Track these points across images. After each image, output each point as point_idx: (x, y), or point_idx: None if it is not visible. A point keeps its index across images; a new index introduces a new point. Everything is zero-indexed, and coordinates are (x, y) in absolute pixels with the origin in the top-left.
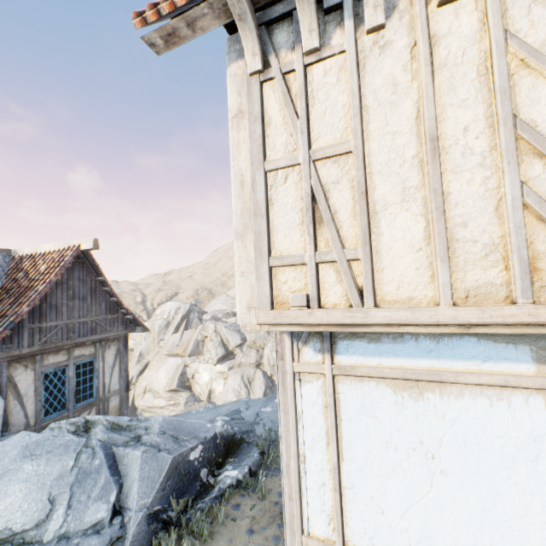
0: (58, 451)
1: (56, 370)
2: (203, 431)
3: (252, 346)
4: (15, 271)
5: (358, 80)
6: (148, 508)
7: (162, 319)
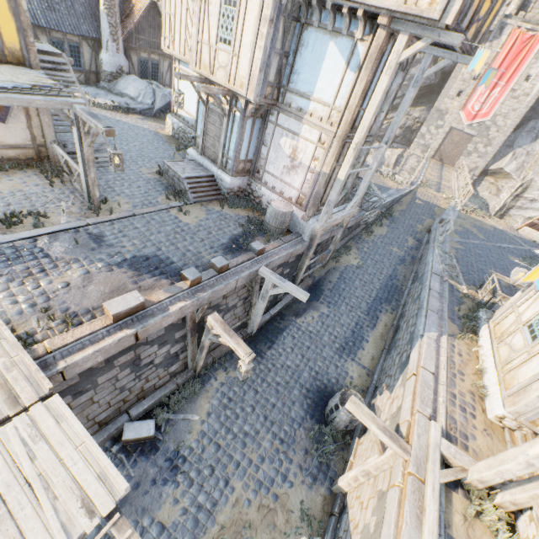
0: (142, 84)
1: (145, 61)
2: None
3: None
4: (129, 3)
5: None
6: (161, 108)
7: None
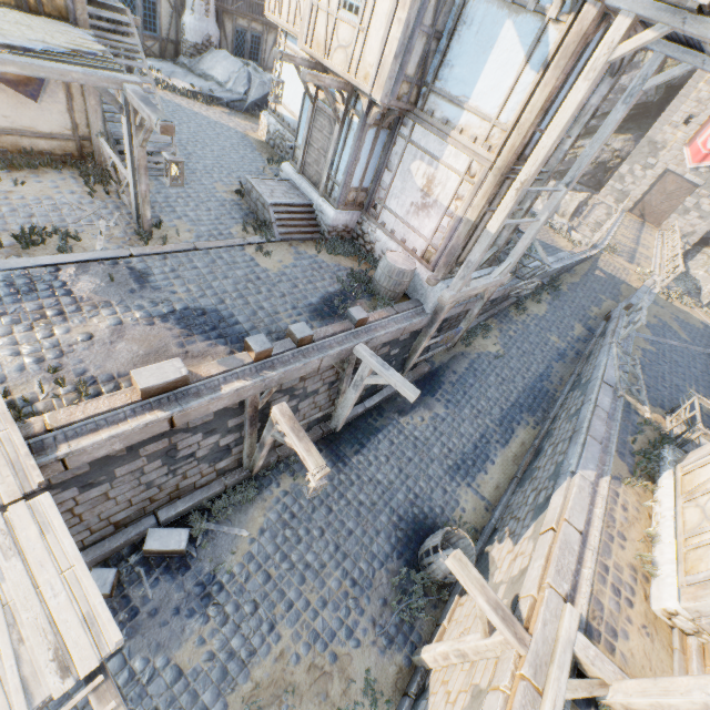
0: (234, 64)
1: (242, 31)
2: None
3: None
4: None
5: None
6: (256, 101)
7: None
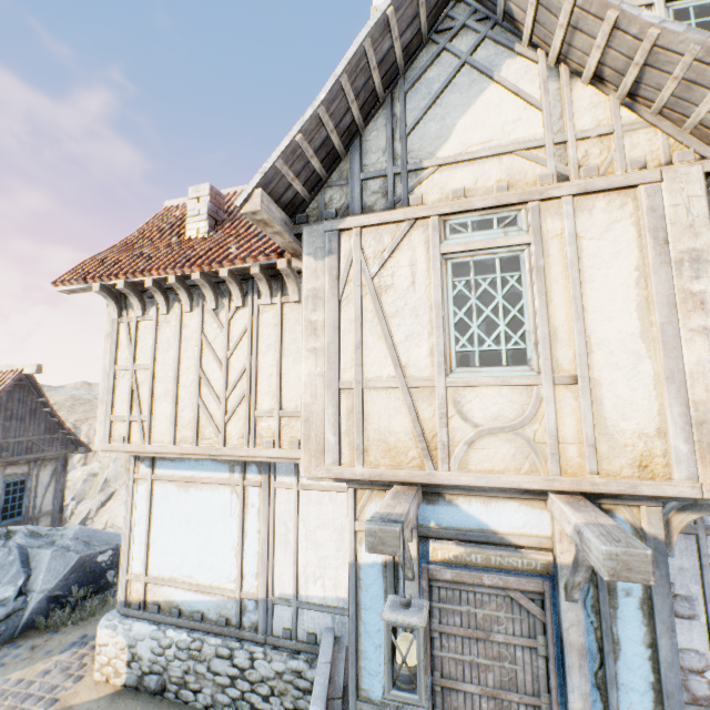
0: None
1: None
2: (117, 540)
3: None
4: None
5: (157, 335)
6: (50, 591)
7: None
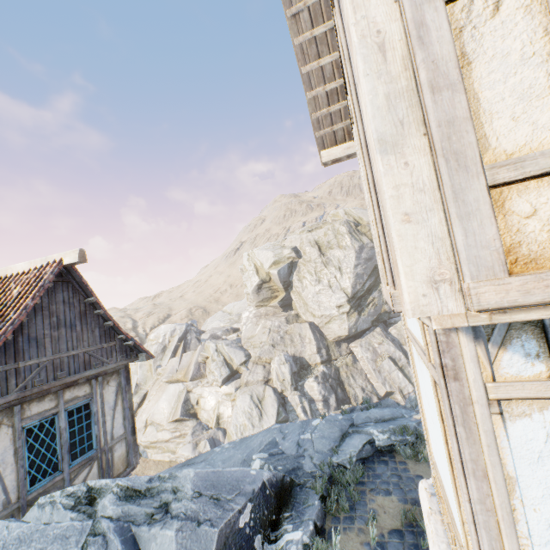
0: (52, 548)
1: (42, 422)
2: (248, 482)
3: (257, 362)
4: None
5: None
6: None
7: (157, 344)
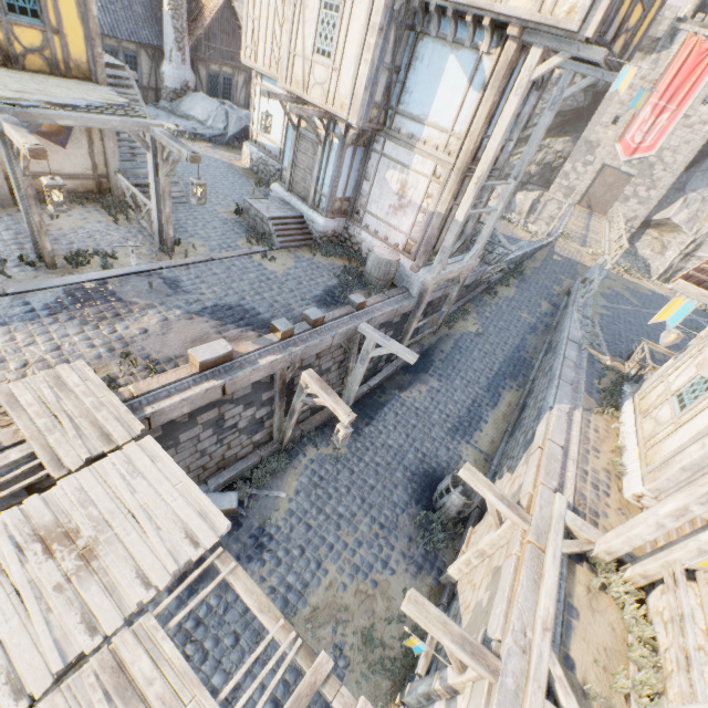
0: (212, 104)
1: (215, 75)
2: None
3: None
4: (198, 2)
5: None
6: (235, 134)
7: None
